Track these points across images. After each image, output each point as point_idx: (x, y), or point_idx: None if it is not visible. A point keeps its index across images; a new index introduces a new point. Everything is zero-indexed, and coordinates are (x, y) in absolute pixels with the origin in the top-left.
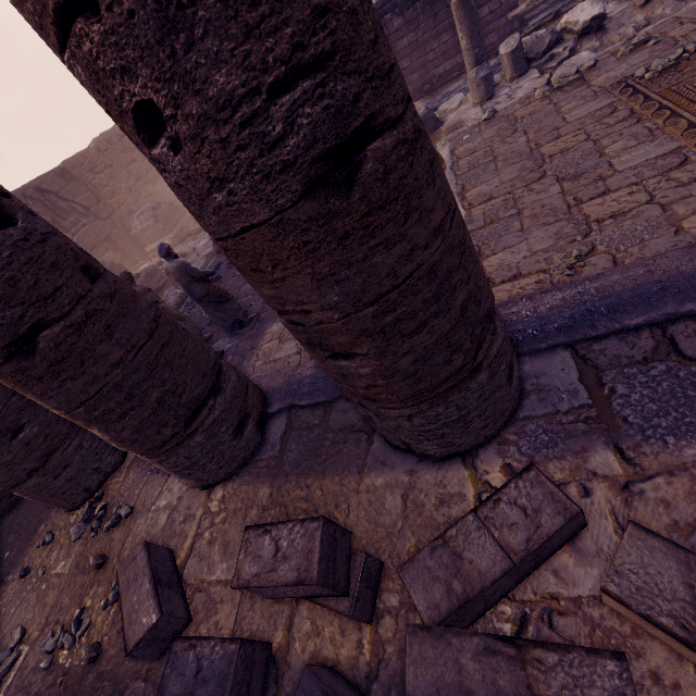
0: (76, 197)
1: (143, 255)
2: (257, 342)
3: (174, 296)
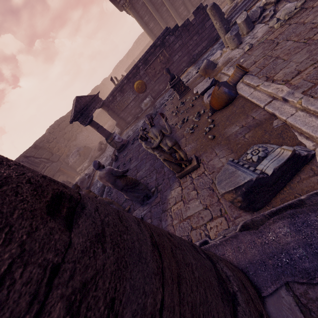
0: (42, 155)
1: (76, 173)
2: (165, 206)
3: (97, 189)
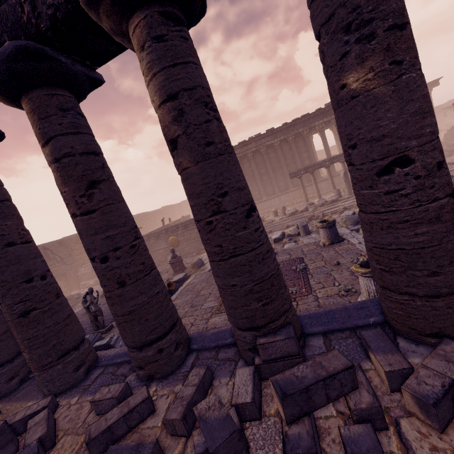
0: (60, 253)
1: (77, 285)
2: None
3: None
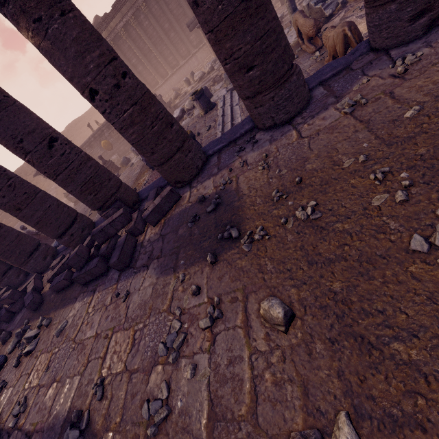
0: None
1: None
2: None
3: None
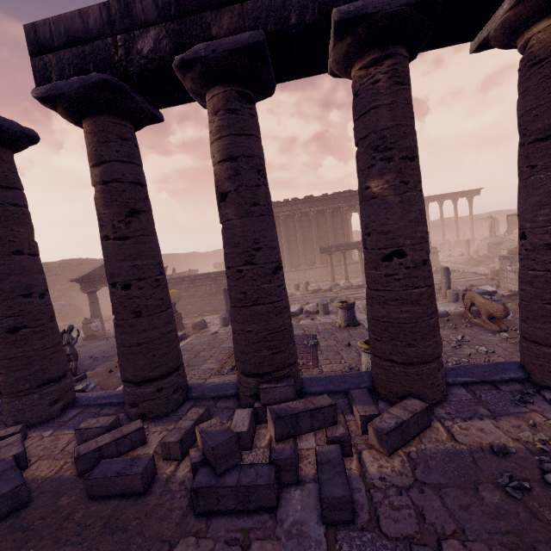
0: None
1: None
2: None
3: None
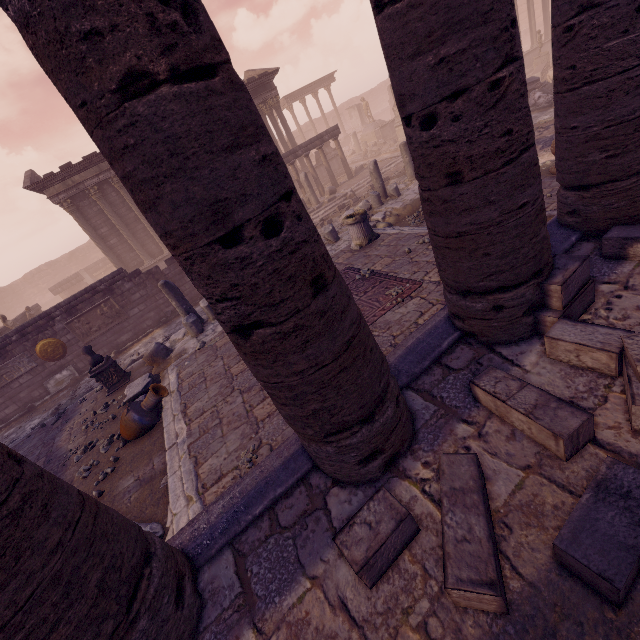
0: None
1: None
2: None
3: None
